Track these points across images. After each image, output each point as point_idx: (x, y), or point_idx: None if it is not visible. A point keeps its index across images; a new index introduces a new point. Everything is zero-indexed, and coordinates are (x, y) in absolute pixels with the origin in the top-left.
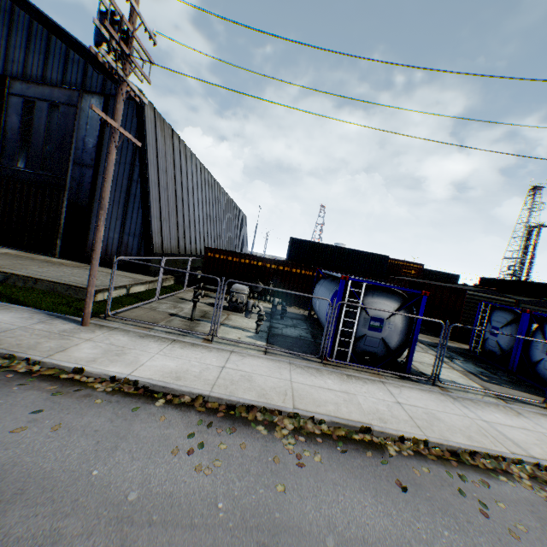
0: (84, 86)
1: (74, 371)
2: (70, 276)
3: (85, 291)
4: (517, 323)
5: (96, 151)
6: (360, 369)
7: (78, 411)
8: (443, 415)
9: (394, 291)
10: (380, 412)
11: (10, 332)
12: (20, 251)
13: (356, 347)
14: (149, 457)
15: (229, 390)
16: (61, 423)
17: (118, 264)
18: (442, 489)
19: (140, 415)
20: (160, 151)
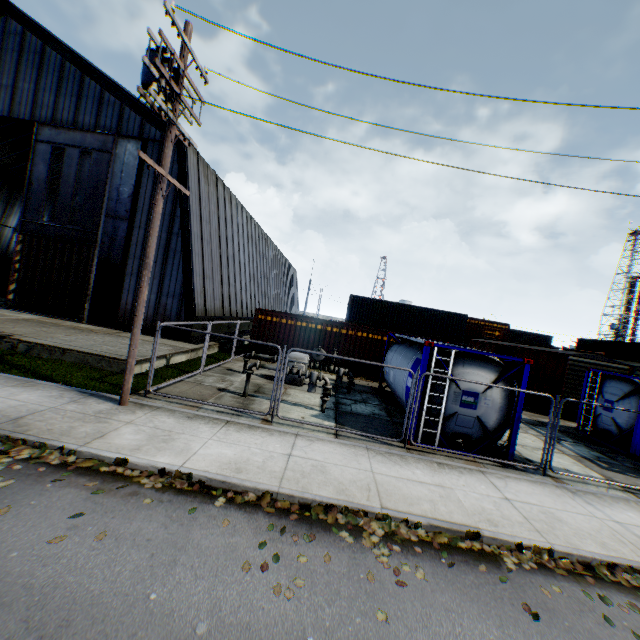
0: (119, 130)
1: (116, 462)
2: (102, 345)
3: (120, 362)
4: (637, 395)
5: (131, 202)
6: (451, 455)
7: (124, 514)
8: (564, 515)
9: (489, 358)
10: (487, 511)
11: (39, 415)
12: (42, 316)
13: (446, 428)
14: (216, 575)
15: (301, 484)
16: (106, 530)
17: (154, 330)
18: (582, 615)
19: (198, 519)
20: (203, 200)
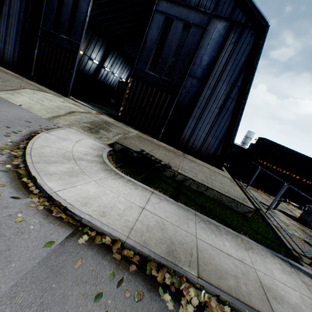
0: (214, 11)
1: None
2: (209, 179)
3: (244, 207)
4: None
5: (208, 68)
6: None
7: None
8: None
9: None
10: None
11: None
12: (137, 131)
13: None
14: None
15: None
16: None
17: (198, 155)
18: None
19: None
20: None
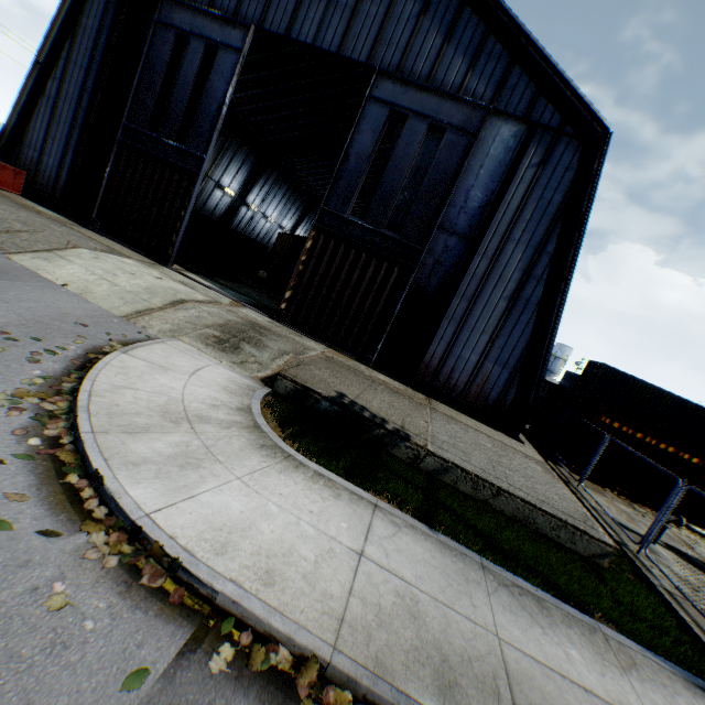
0: (494, 101)
1: None
2: (498, 466)
3: (591, 541)
4: None
5: (481, 214)
6: None
7: None
8: None
9: None
10: None
11: None
12: (322, 345)
13: None
14: None
15: None
16: None
17: (462, 403)
18: None
19: None
20: None
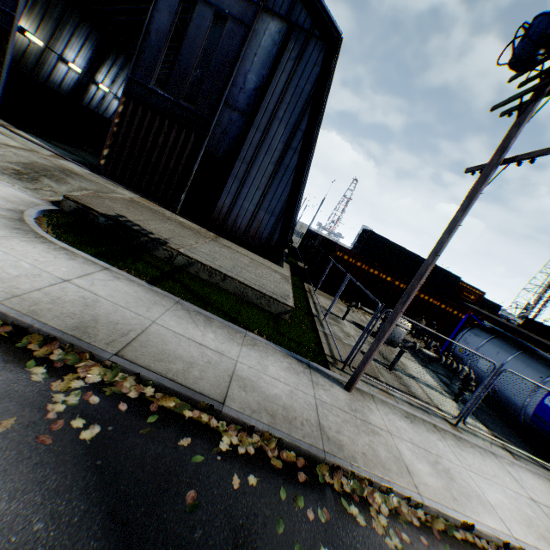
0: None
1: (461, 525)
2: (239, 268)
3: (279, 305)
4: None
5: (256, 96)
6: None
7: None
8: None
9: None
10: None
11: (324, 417)
12: (136, 195)
13: None
14: None
15: None
16: None
17: (244, 241)
18: None
19: None
20: None
